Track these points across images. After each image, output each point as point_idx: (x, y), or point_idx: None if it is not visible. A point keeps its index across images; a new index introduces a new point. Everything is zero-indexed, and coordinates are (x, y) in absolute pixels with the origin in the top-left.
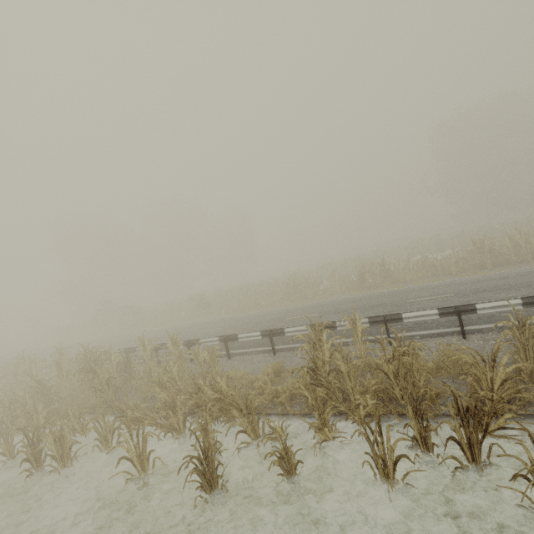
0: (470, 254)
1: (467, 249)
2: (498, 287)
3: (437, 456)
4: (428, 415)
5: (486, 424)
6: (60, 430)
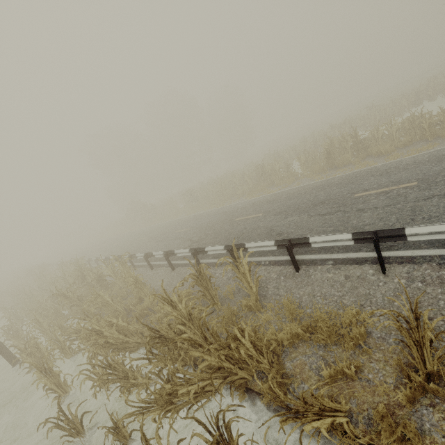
0: None
1: None
2: None
3: None
4: None
5: None
6: (36, 346)
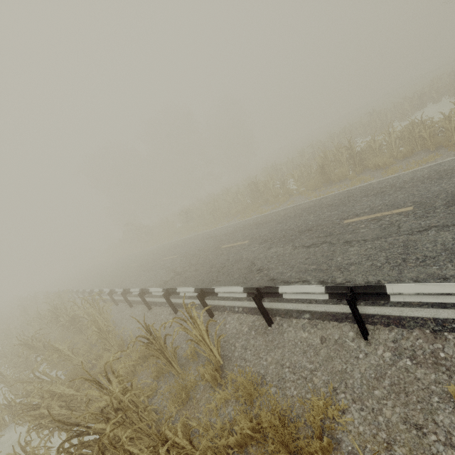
0: None
1: None
2: None
3: None
4: None
5: None
6: None
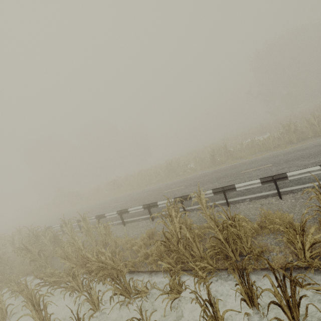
0: (281, 134)
1: (280, 131)
2: (302, 156)
3: (263, 314)
4: (251, 282)
5: (302, 285)
6: None
